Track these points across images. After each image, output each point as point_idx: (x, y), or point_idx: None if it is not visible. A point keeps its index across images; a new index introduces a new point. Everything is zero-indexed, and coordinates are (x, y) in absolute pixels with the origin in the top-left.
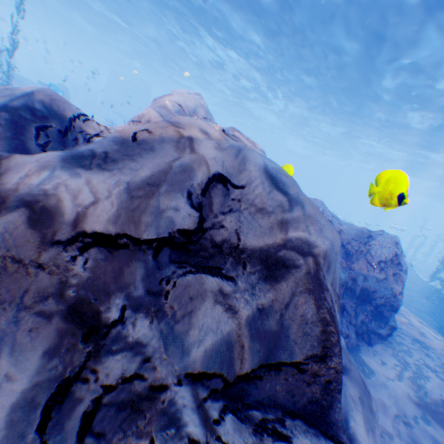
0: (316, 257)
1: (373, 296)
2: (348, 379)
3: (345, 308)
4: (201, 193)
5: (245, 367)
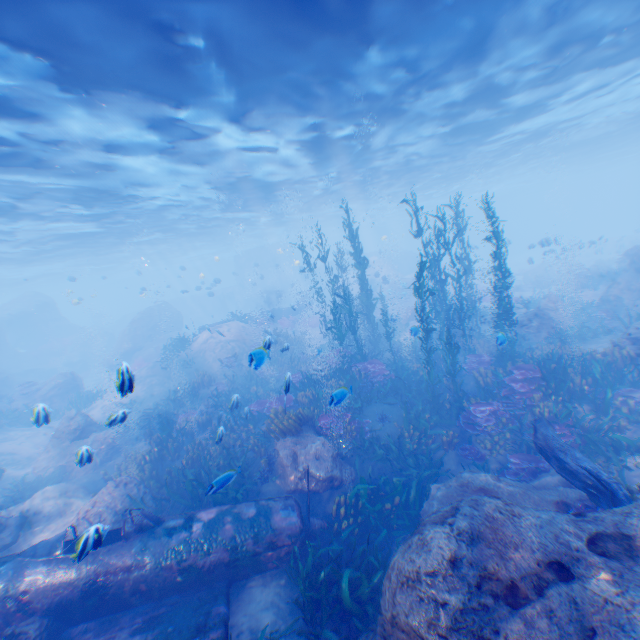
0: None
1: None
2: None
3: None
4: None
5: None
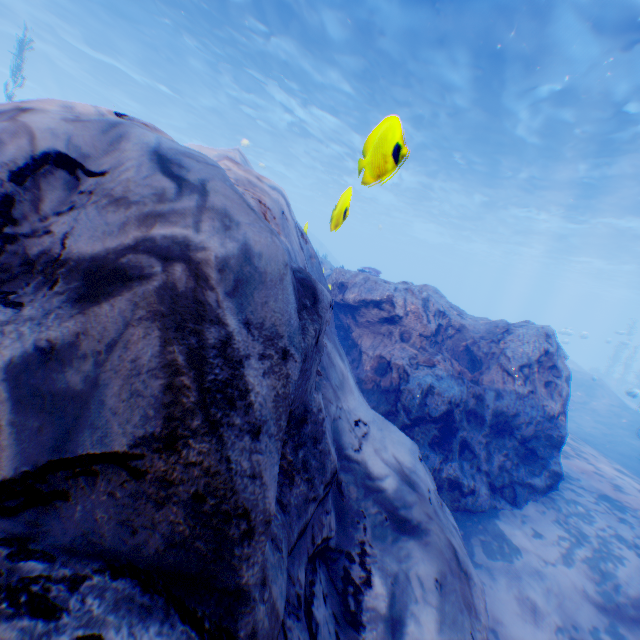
0: (198, 266)
1: (516, 423)
2: (420, 549)
3: (468, 444)
4: (12, 180)
5: (3, 464)
